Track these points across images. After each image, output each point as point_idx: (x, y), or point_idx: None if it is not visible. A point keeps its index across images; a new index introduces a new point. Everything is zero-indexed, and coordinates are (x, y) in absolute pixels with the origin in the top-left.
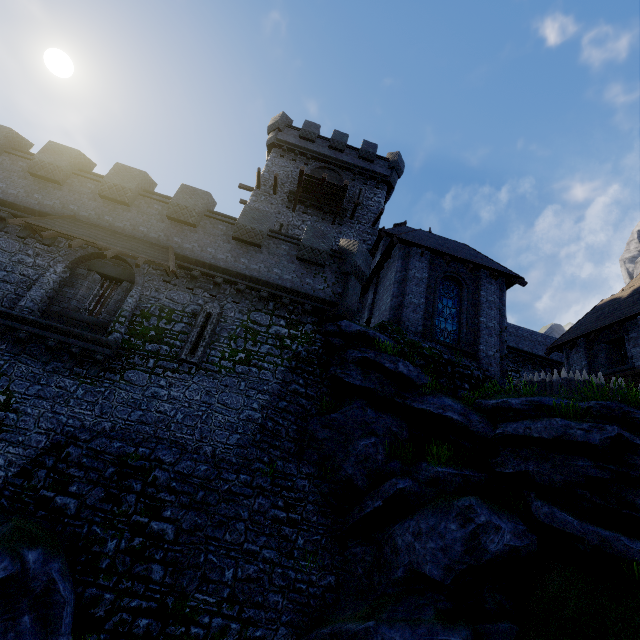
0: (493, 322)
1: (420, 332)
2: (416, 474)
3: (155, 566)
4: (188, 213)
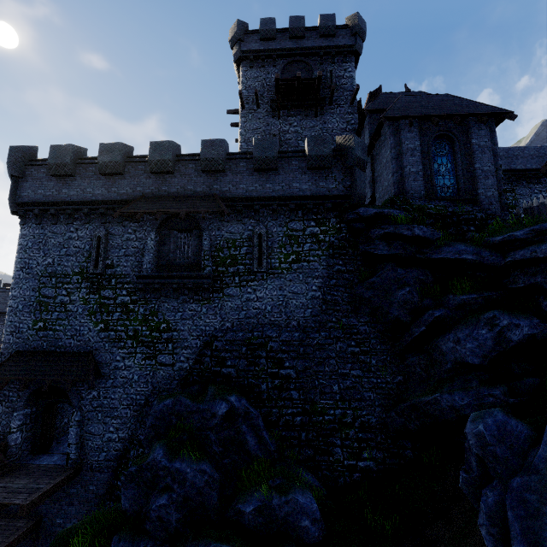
0: (488, 165)
1: (423, 196)
2: (446, 304)
3: (292, 392)
4: (216, 163)
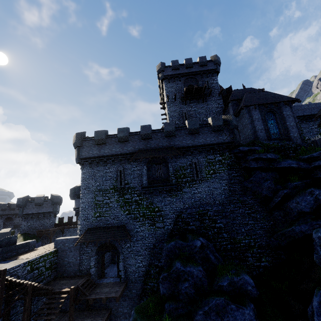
0: (292, 123)
1: (266, 139)
2: (288, 187)
3: (224, 234)
4: (171, 132)
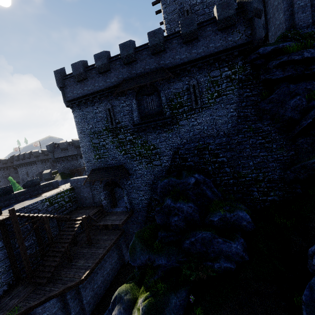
0: None
1: (311, 23)
2: None
3: (226, 169)
4: (159, 46)
